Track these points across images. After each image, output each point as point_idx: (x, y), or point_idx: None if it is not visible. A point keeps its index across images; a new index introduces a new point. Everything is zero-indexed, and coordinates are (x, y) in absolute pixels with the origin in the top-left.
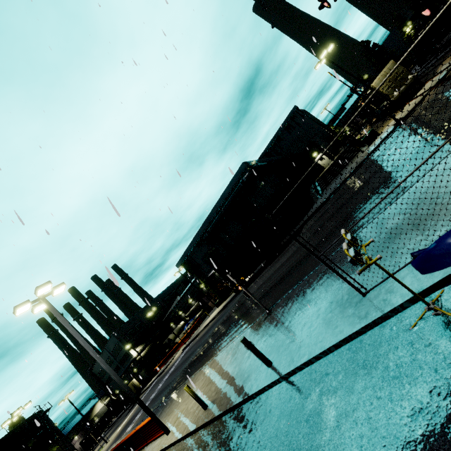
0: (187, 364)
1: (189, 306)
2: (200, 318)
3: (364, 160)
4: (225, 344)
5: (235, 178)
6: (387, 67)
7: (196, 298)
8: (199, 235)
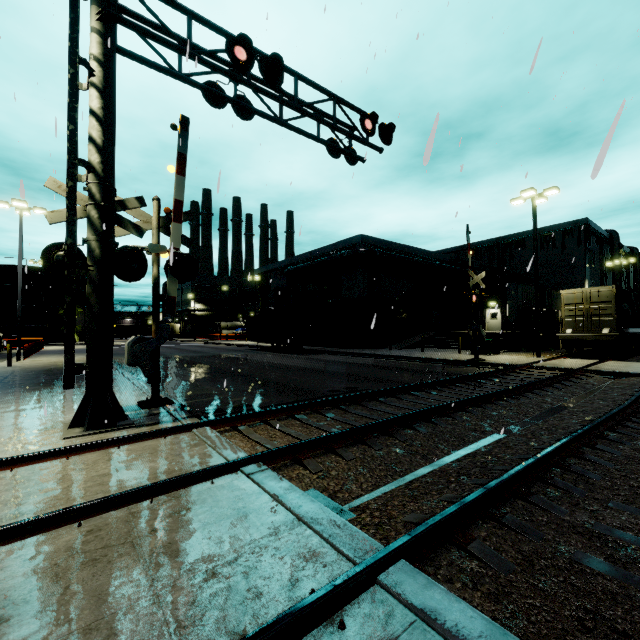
0: None
1: None
2: None
3: (413, 358)
4: None
5: (344, 243)
6: (600, 289)
7: None
8: (284, 264)
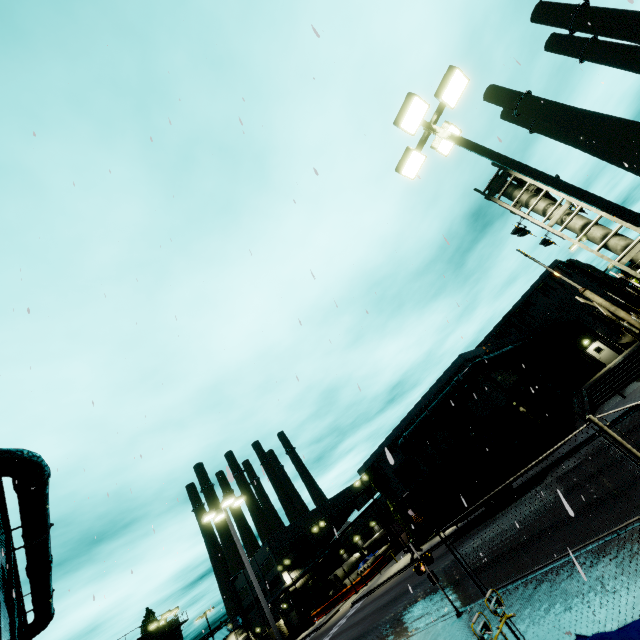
0: (355, 635)
1: (369, 531)
2: (383, 558)
3: None
4: (404, 631)
5: (447, 373)
6: None
7: (381, 522)
8: (392, 438)
